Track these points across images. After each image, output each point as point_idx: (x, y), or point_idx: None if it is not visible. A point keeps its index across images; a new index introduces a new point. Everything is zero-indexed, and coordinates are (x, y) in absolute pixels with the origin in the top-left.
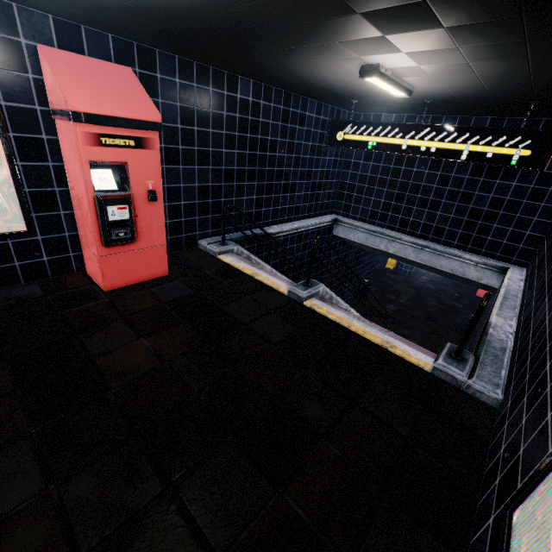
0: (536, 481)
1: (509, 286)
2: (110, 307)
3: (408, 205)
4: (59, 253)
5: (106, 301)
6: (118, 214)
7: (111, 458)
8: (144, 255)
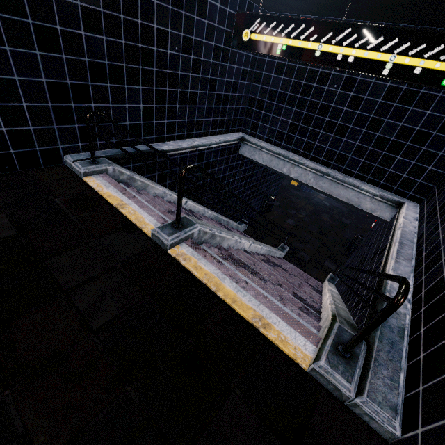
0: None
1: (405, 227)
2: None
3: (315, 128)
4: None
5: None
6: None
7: None
8: None
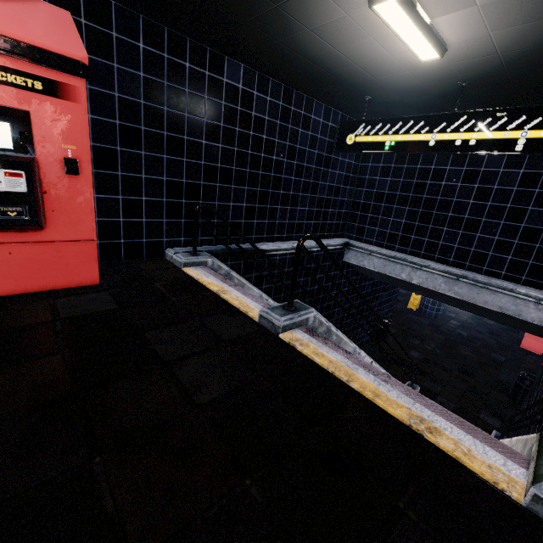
0: None
1: None
2: None
3: (436, 226)
4: None
5: None
6: (7, 182)
7: None
8: (58, 251)
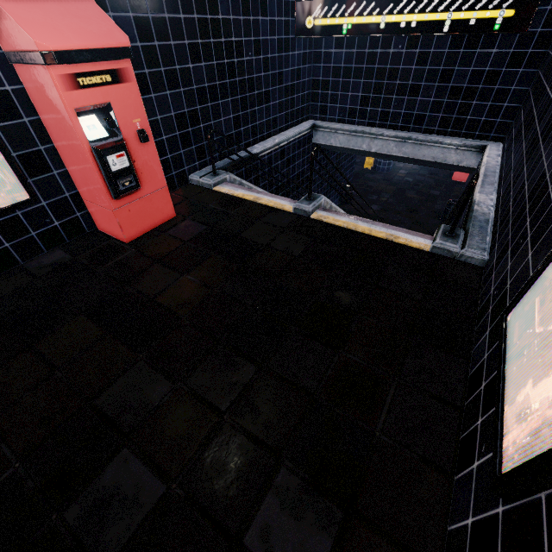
0: (524, 292)
1: (488, 164)
2: (141, 255)
3: (387, 95)
4: (66, 215)
5: (134, 251)
6: (118, 163)
7: (211, 359)
8: (151, 201)
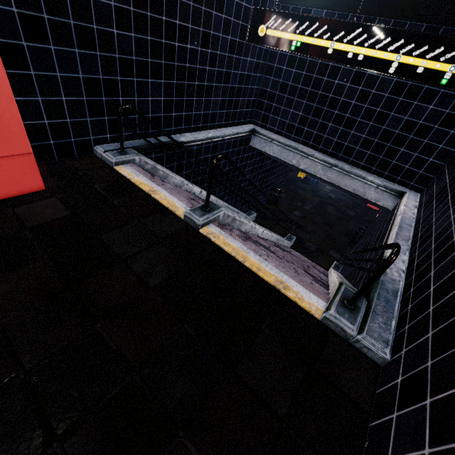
0: None
1: (405, 214)
2: None
3: (324, 121)
4: None
5: None
6: None
7: None
8: (0, 166)
